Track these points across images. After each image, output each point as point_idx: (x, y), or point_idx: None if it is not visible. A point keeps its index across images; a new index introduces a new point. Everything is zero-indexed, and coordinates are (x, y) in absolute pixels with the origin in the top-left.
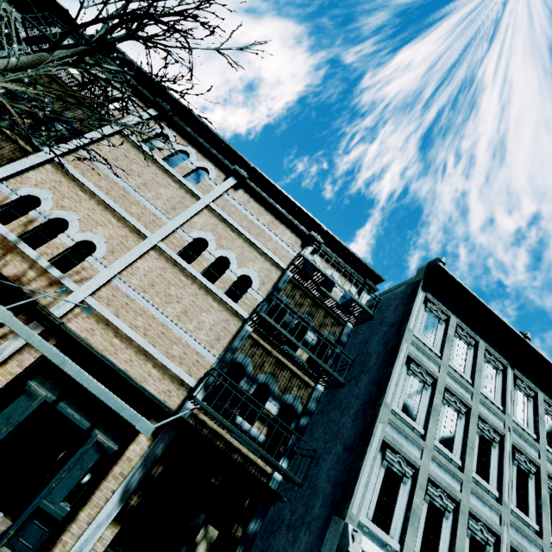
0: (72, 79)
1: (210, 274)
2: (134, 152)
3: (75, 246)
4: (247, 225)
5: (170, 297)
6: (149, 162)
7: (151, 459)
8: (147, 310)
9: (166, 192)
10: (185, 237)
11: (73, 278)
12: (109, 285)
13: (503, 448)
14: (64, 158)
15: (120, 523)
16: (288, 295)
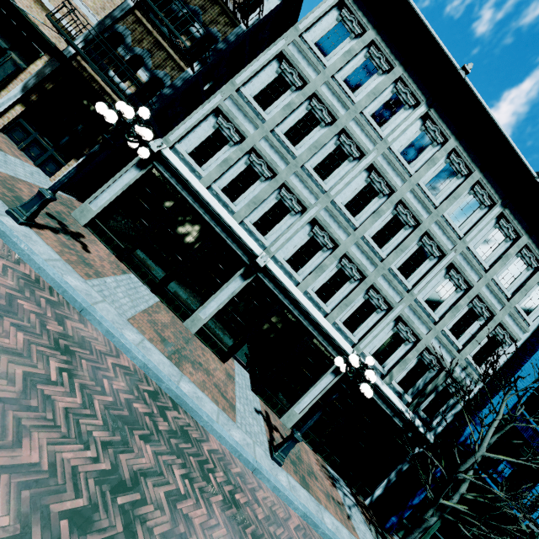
0: None
1: None
2: None
3: None
4: None
5: None
6: None
7: (42, 75)
8: None
9: None
10: None
11: None
12: None
13: (358, 163)
14: None
15: (25, 107)
16: None
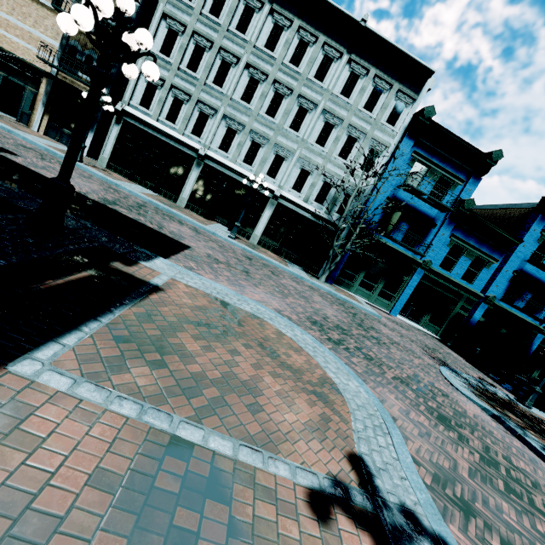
0: None
1: None
2: None
3: None
4: None
5: (25, 15)
6: None
7: (48, 92)
8: (18, 25)
9: None
10: None
11: None
12: None
13: (238, 66)
14: None
15: (49, 115)
16: None
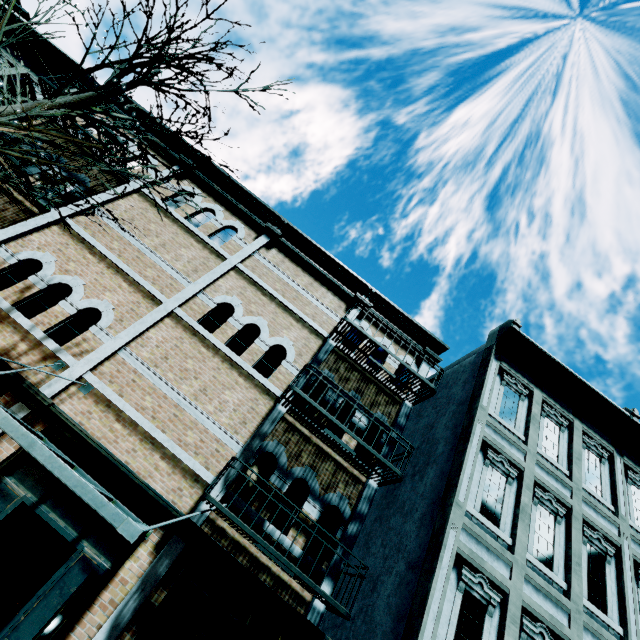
0: (88, 138)
1: (237, 345)
2: (153, 211)
3: (78, 314)
4: (282, 288)
5: (186, 373)
6: (170, 221)
7: (151, 580)
8: (157, 387)
9: (187, 253)
10: (207, 302)
11: (72, 351)
12: (113, 359)
13: (621, 563)
14: (73, 219)
15: None
16: (331, 368)
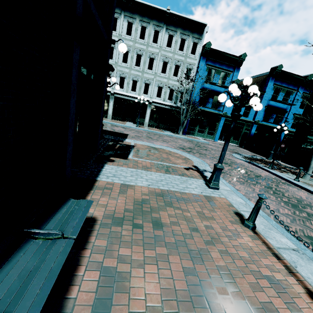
0: None
1: None
2: None
3: None
4: None
5: None
6: None
7: None
8: None
9: None
10: None
11: None
12: None
13: (117, 47)
14: None
15: None
16: None
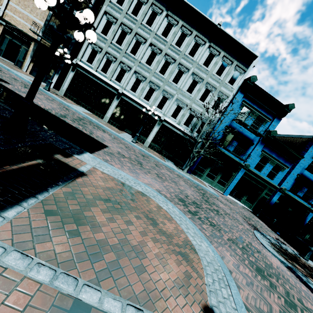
0: None
1: None
2: None
3: None
4: None
5: (26, 6)
6: None
7: (34, 50)
8: (21, 11)
9: None
10: None
11: None
12: (9, 5)
13: (145, 44)
14: None
15: (33, 63)
16: None
